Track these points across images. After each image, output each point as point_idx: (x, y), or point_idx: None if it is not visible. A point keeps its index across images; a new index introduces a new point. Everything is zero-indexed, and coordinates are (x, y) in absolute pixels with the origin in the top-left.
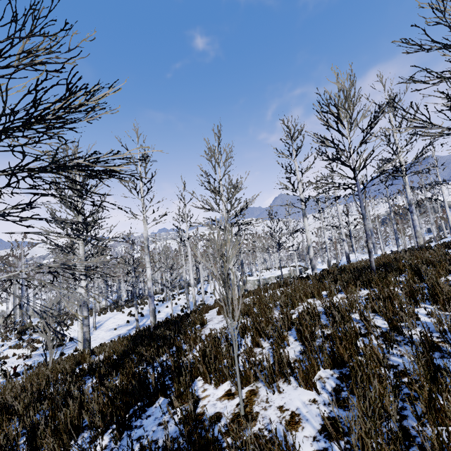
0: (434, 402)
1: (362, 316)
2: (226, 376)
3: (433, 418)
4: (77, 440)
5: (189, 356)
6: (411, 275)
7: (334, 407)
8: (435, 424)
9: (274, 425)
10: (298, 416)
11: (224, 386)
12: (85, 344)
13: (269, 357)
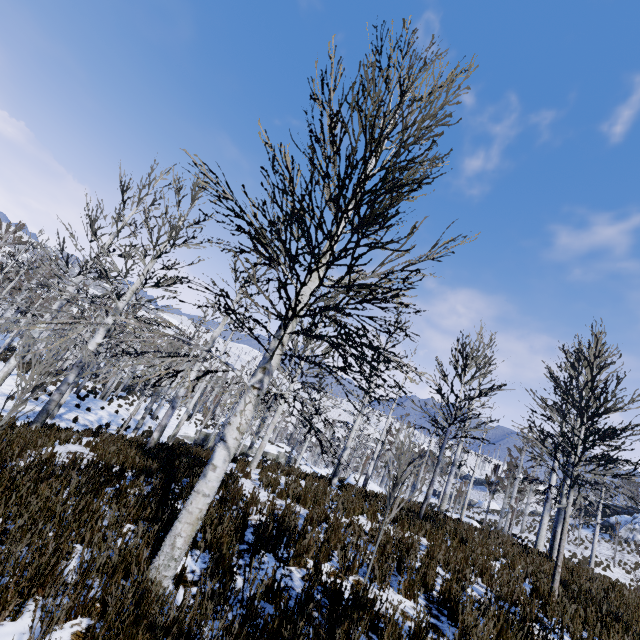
0: (501, 633)
1: (429, 559)
2: (327, 558)
3: (511, 636)
4: (193, 555)
5: (253, 516)
6: (458, 542)
7: (431, 617)
8: (510, 639)
9: (392, 612)
10: (408, 613)
11: (326, 566)
12: (41, 417)
13: (390, 559)
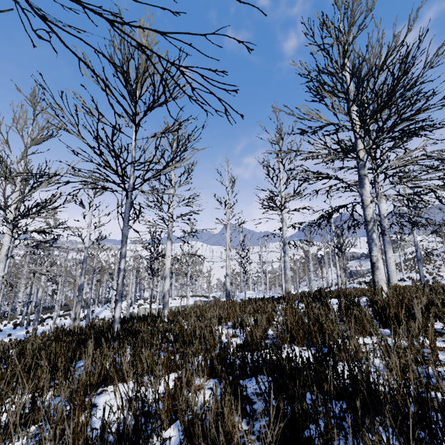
0: None
1: None
2: None
3: None
4: None
5: None
6: (64, 373)
7: None
8: None
9: None
10: None
11: None
12: None
13: None
